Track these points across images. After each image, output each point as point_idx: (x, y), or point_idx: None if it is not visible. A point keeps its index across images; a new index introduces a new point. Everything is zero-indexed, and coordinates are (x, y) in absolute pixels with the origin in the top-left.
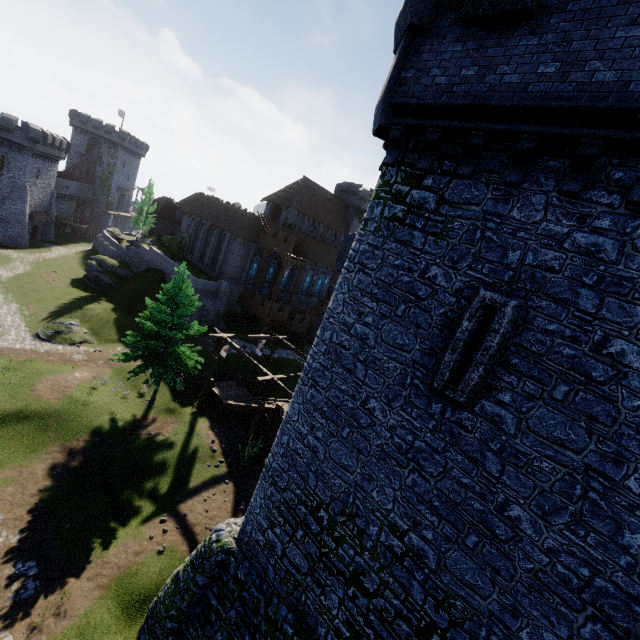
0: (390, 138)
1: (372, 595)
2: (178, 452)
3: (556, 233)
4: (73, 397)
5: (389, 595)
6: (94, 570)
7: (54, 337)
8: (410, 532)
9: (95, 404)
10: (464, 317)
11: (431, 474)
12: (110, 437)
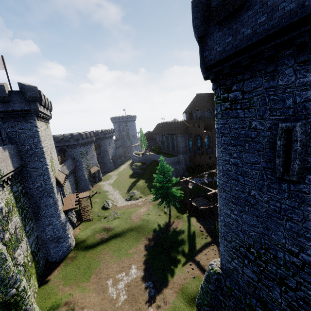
0: (210, 80)
1: (295, 290)
2: (187, 234)
3: (306, 82)
4: (143, 219)
5: (304, 289)
6: (171, 285)
7: (131, 198)
8: (300, 253)
9: (151, 220)
10: (276, 139)
11: (297, 220)
12: (160, 232)
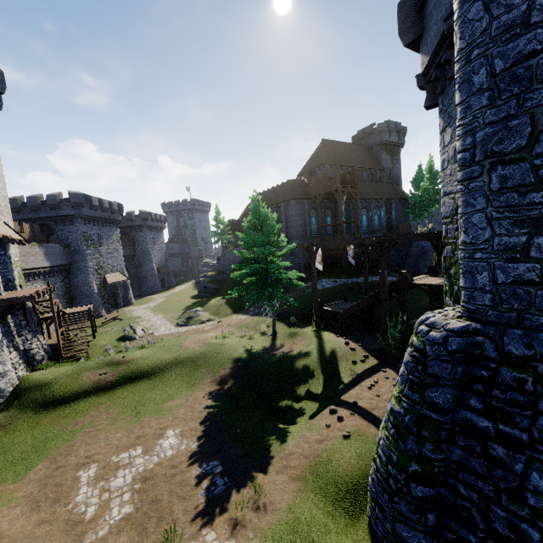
0: None
1: None
2: (316, 357)
3: None
4: (211, 344)
5: None
6: (279, 463)
7: (188, 322)
8: None
9: (229, 344)
10: None
11: None
12: (249, 361)
